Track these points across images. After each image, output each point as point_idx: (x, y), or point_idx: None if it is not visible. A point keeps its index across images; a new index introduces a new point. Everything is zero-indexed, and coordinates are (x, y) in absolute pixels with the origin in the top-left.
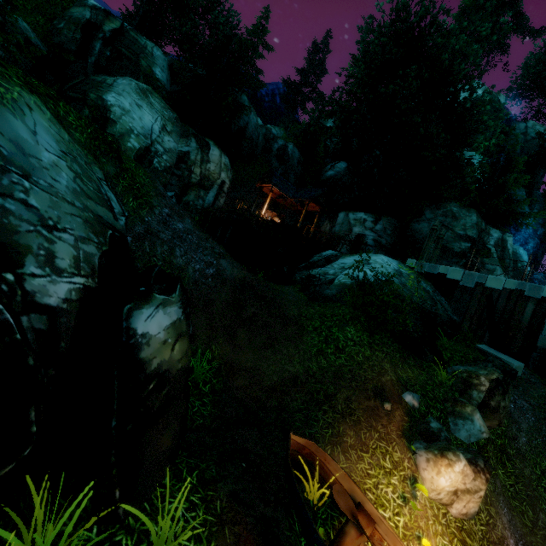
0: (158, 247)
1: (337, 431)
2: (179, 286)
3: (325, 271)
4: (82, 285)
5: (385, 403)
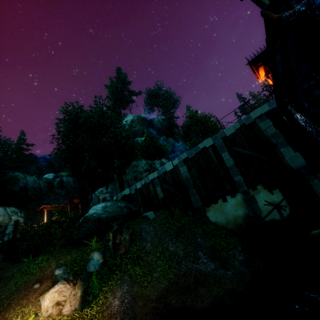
0: None
1: None
2: None
3: None
4: None
5: (34, 285)
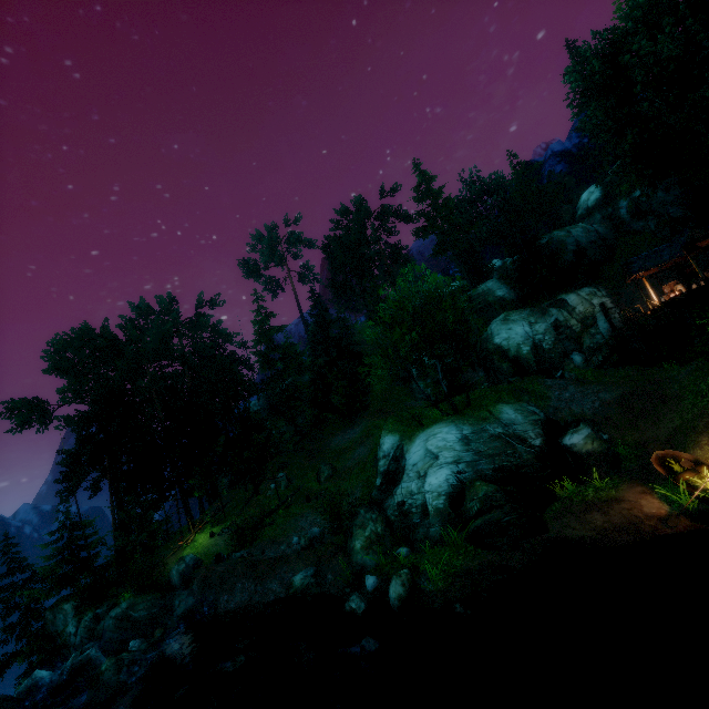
0: (563, 412)
1: (696, 442)
2: (581, 422)
3: None
4: (541, 439)
5: None
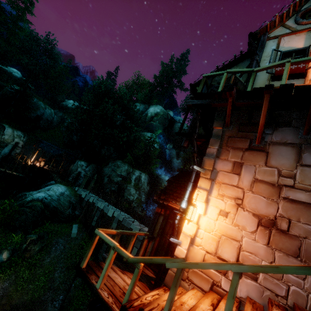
0: None
1: None
2: None
3: (32, 193)
4: None
5: None
